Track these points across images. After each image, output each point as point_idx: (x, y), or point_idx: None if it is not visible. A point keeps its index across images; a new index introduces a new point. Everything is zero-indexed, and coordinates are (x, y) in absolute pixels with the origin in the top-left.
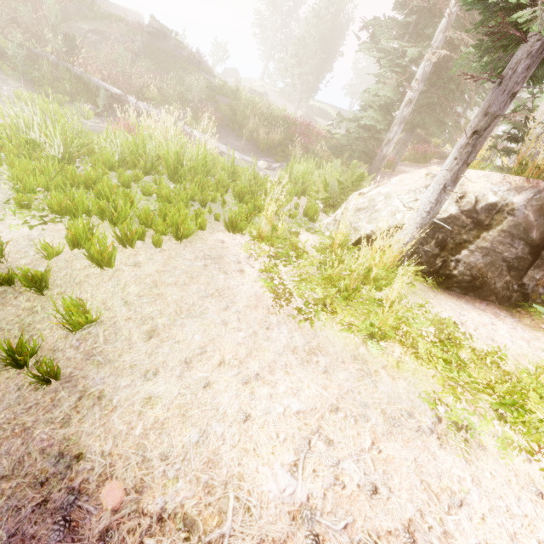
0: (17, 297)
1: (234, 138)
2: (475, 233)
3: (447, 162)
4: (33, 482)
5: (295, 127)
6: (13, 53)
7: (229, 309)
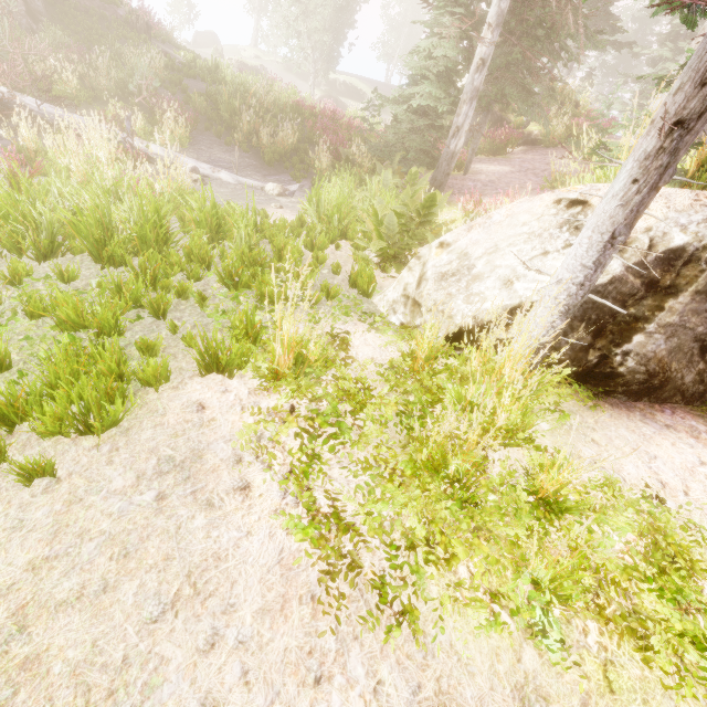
0: None
1: (221, 148)
2: (653, 302)
3: (616, 189)
4: None
5: (314, 119)
6: None
7: (218, 644)
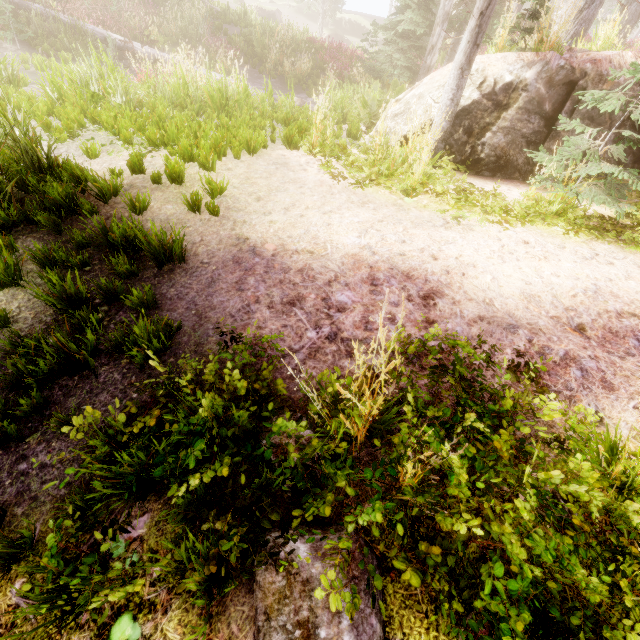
0: (167, 188)
1: (256, 76)
2: (496, 115)
3: (462, 47)
4: (231, 245)
5: (324, 52)
6: None
7: (303, 187)
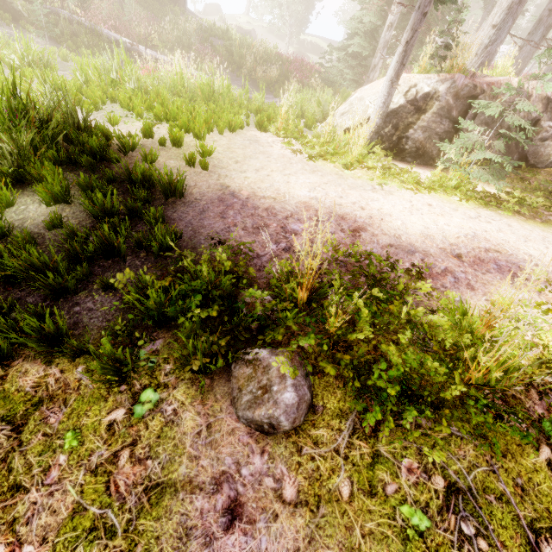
0: (170, 149)
1: (234, 78)
2: (417, 116)
3: (392, 65)
4: (217, 190)
5: (289, 64)
6: (22, 11)
7: (269, 157)
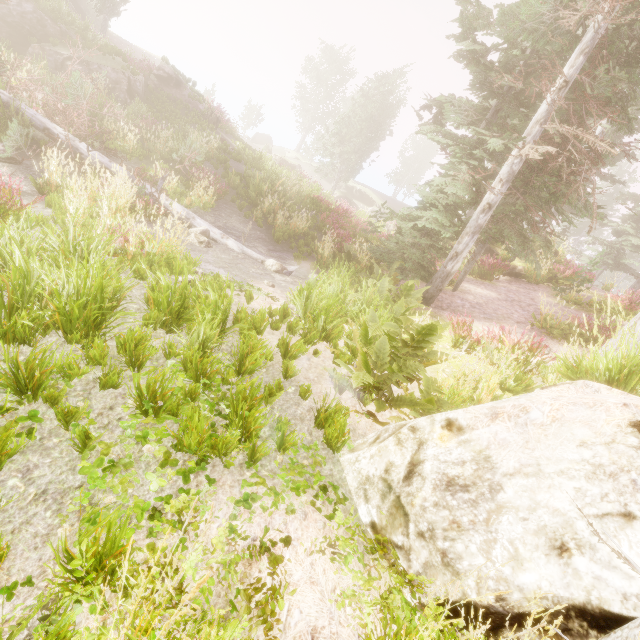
0: None
1: (239, 218)
2: None
3: None
4: None
5: (328, 213)
6: None
7: None
